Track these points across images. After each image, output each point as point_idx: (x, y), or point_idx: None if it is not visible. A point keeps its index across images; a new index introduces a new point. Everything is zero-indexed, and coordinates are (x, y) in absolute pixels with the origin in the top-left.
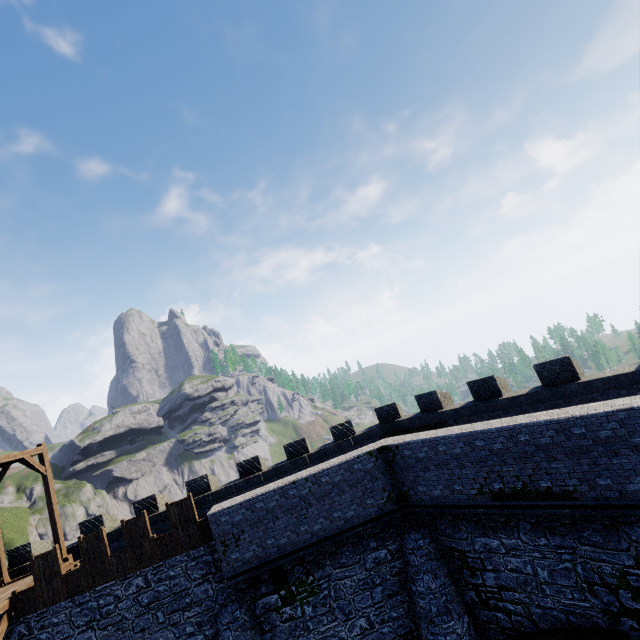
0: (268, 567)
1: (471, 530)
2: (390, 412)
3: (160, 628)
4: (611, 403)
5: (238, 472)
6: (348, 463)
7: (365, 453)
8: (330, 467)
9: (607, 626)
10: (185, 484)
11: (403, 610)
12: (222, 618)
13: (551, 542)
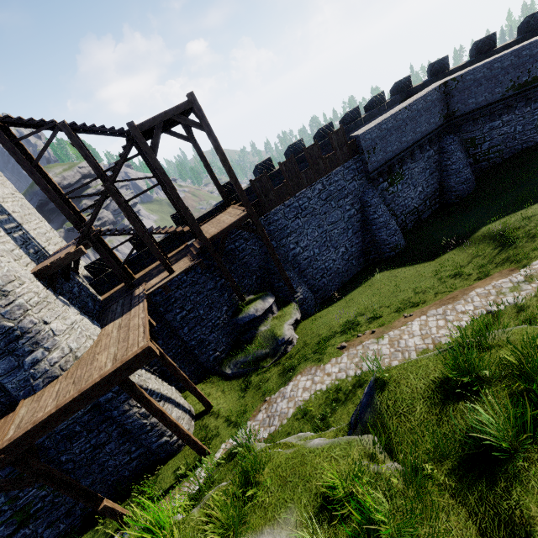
0: (388, 164)
1: (485, 122)
2: (406, 83)
3: (333, 210)
4: None
5: (321, 135)
6: (428, 94)
7: (436, 87)
8: (419, 98)
9: None
10: (289, 147)
11: (435, 180)
12: (368, 195)
13: (532, 108)
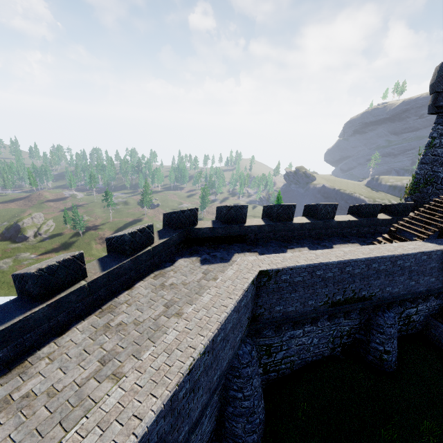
0: None
1: (288, 328)
2: (190, 217)
3: None
4: (405, 246)
5: None
6: (240, 302)
7: (251, 283)
8: (228, 316)
9: (328, 355)
10: None
11: (214, 417)
12: None
13: (332, 322)
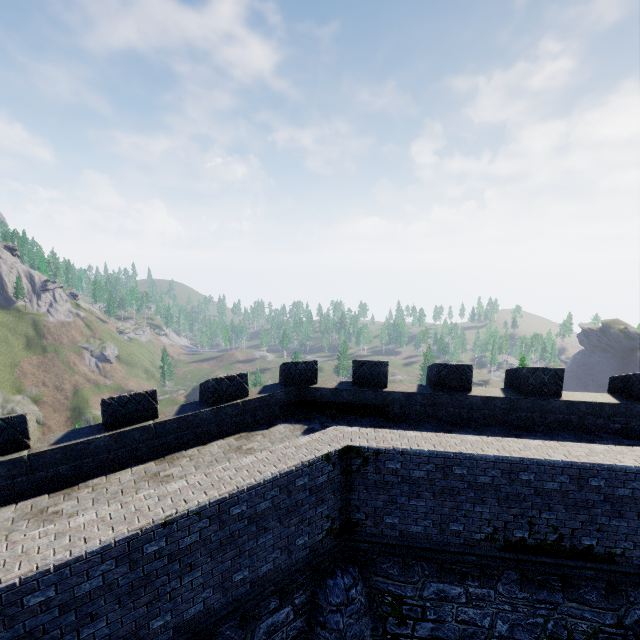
0: None
1: (429, 573)
2: (306, 372)
3: None
4: None
5: None
6: (290, 475)
7: (321, 457)
8: (256, 484)
9: None
10: None
11: None
12: None
13: (534, 596)
